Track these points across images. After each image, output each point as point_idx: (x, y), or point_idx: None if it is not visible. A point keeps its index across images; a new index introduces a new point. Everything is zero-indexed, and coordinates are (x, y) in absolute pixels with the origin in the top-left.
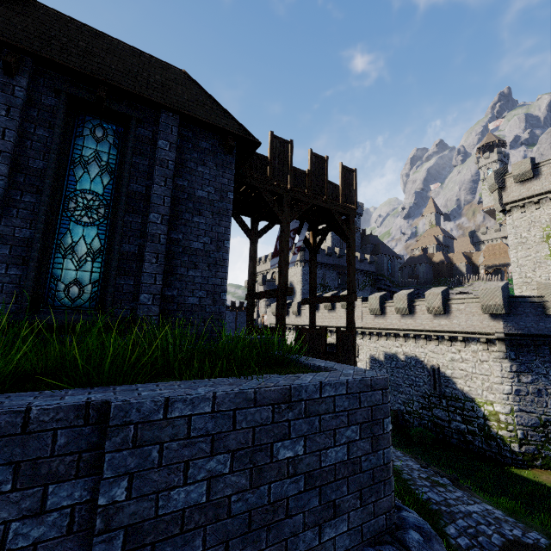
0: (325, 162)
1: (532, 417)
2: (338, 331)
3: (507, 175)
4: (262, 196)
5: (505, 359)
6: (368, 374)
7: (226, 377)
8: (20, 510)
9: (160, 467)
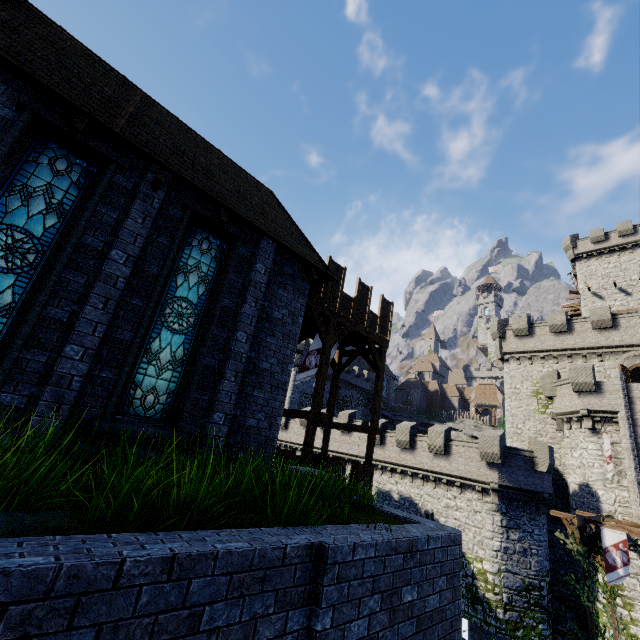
0: (369, 291)
1: (517, 579)
2: (359, 465)
3: (508, 327)
4: (312, 315)
5: (497, 512)
6: (449, 530)
7: (349, 522)
8: (275, 631)
9: (347, 602)
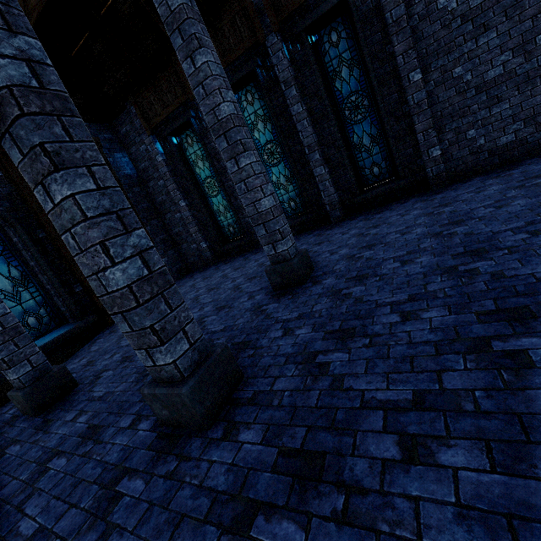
0: None
1: None
2: None
3: None
4: None
5: None
6: None
7: None
8: None
9: None
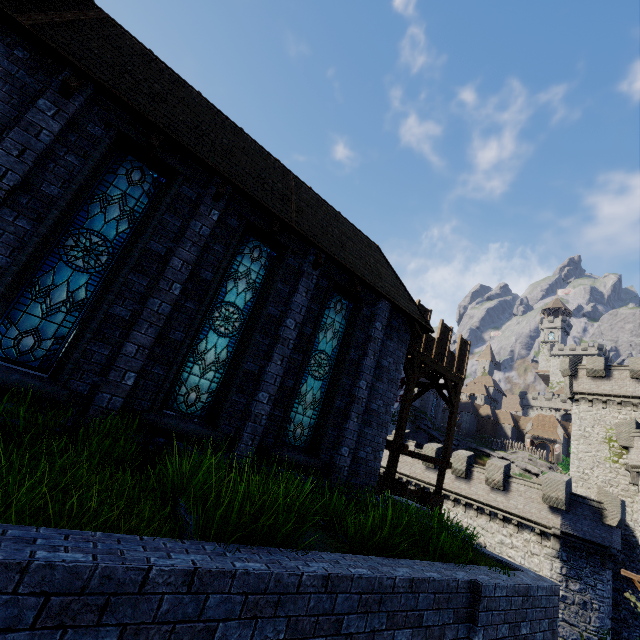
0: (449, 332)
1: (574, 630)
2: (431, 495)
3: (581, 365)
4: None
5: (557, 558)
6: (549, 582)
7: (472, 562)
8: (452, 635)
9: (490, 625)
